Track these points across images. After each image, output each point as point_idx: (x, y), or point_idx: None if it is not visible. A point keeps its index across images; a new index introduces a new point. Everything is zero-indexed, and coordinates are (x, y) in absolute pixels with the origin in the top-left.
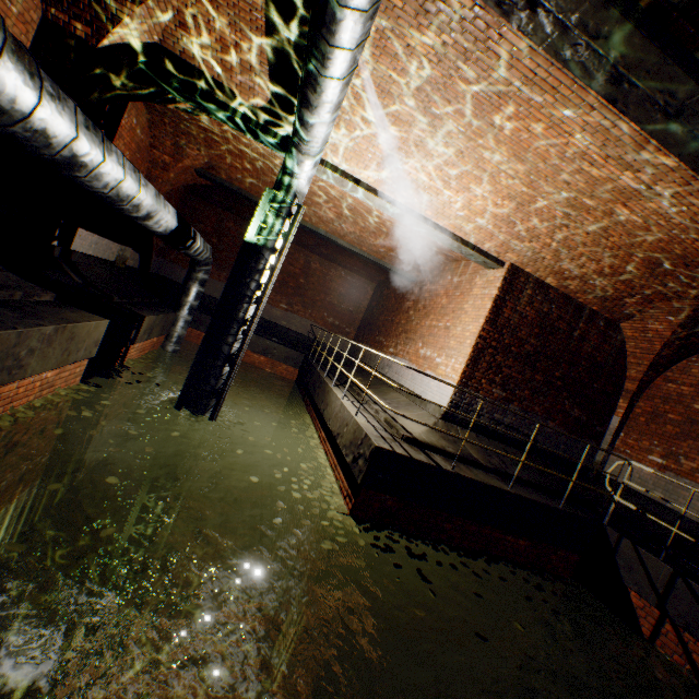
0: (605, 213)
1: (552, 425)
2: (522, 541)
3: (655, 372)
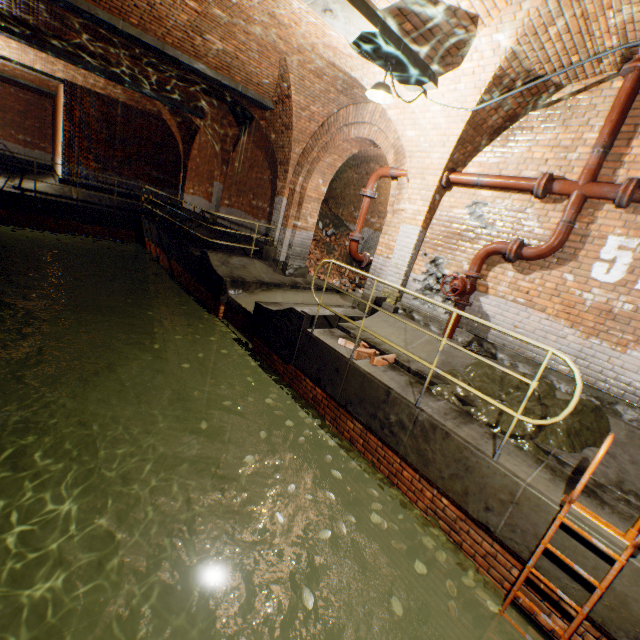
0: None
1: (143, 183)
2: (98, 228)
3: (190, 146)
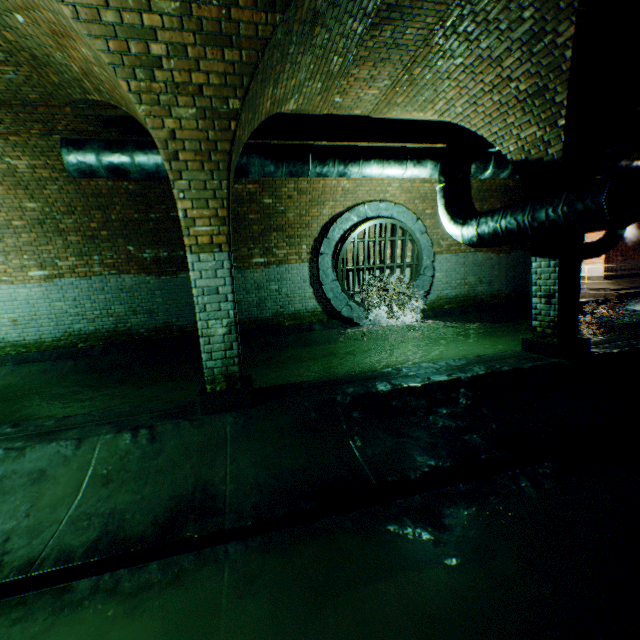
0: None
1: None
2: None
3: None
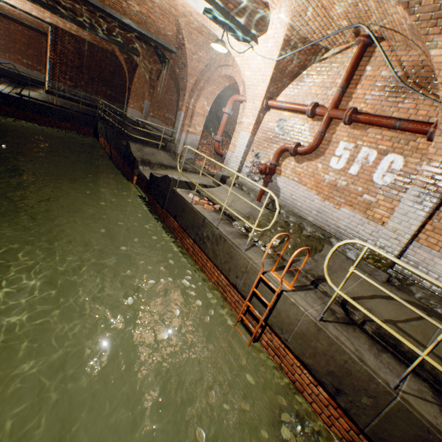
0: None
1: (100, 98)
2: (69, 125)
3: (133, 75)
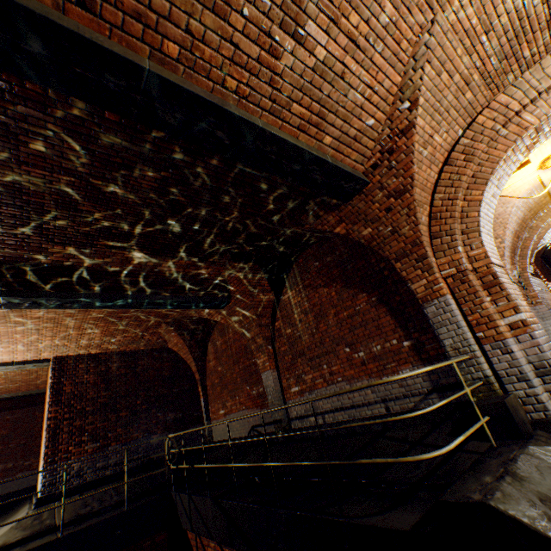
0: (37, 319)
1: (157, 436)
2: None
3: (203, 360)
